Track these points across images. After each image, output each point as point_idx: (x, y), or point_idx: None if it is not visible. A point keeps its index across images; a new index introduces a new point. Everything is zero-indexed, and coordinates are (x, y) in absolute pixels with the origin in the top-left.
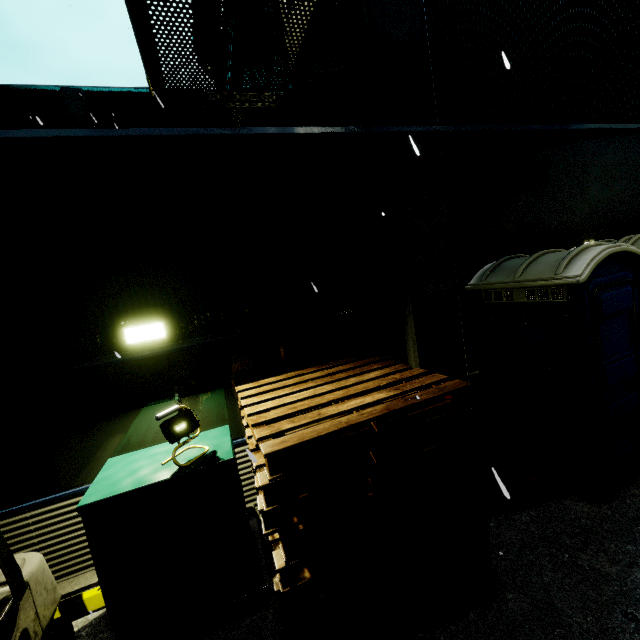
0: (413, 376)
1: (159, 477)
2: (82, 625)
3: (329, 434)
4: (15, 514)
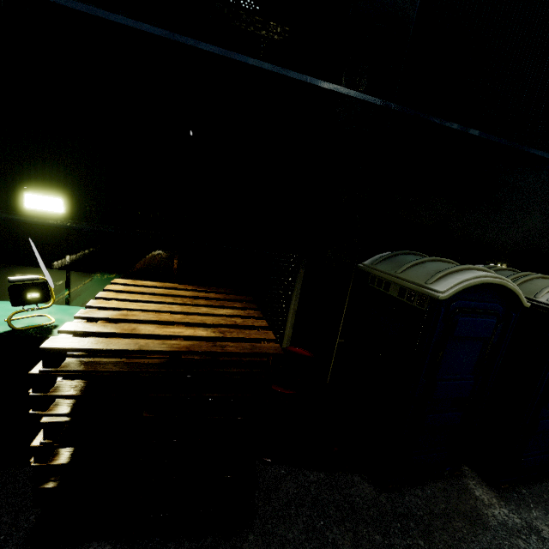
0: (252, 326)
1: None
2: None
3: (115, 351)
4: None
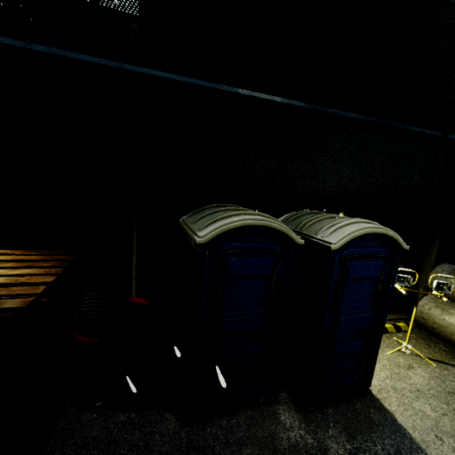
0: (33, 283)
1: None
2: None
3: None
4: None
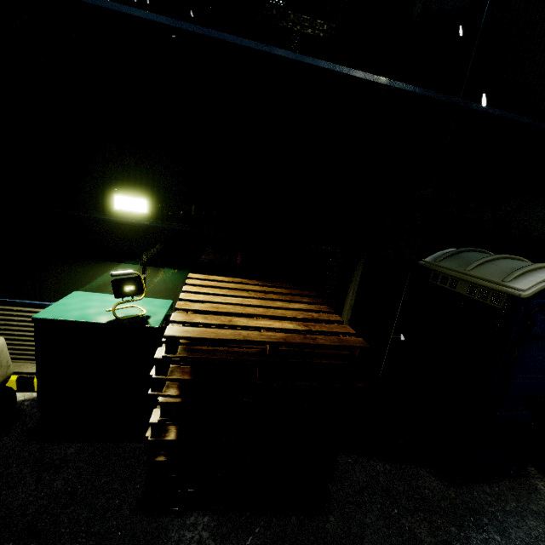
0: (328, 320)
1: (98, 319)
2: (27, 397)
3: (224, 340)
4: (6, 304)
